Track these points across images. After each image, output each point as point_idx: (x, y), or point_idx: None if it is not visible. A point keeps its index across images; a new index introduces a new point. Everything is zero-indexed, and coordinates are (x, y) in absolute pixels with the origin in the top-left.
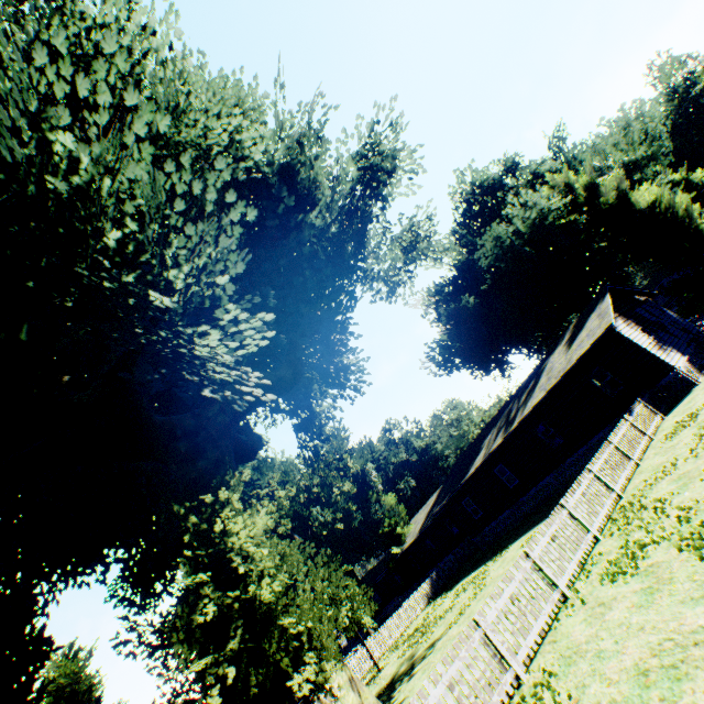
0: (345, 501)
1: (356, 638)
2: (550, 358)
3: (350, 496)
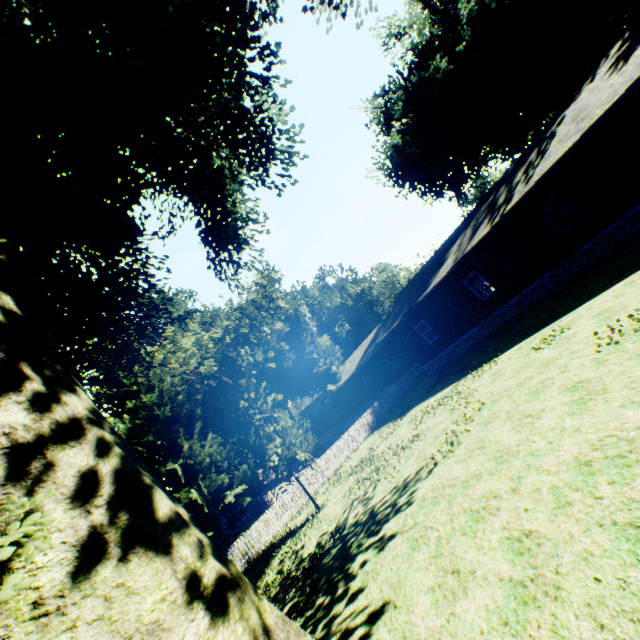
0: (278, 342)
1: (290, 476)
2: (570, 108)
3: (282, 338)
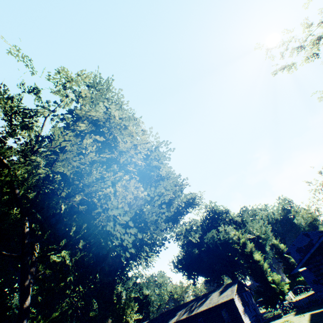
0: None
1: None
2: (213, 293)
3: None
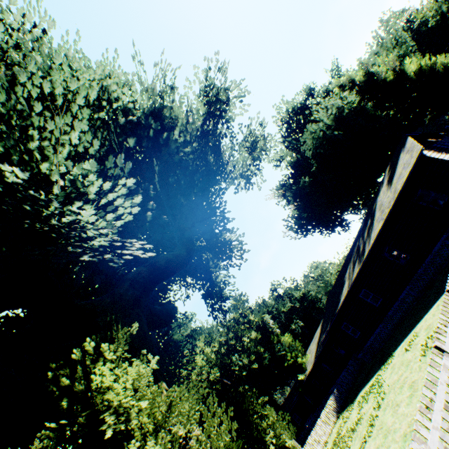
0: (255, 346)
1: None
2: (377, 198)
3: (257, 342)
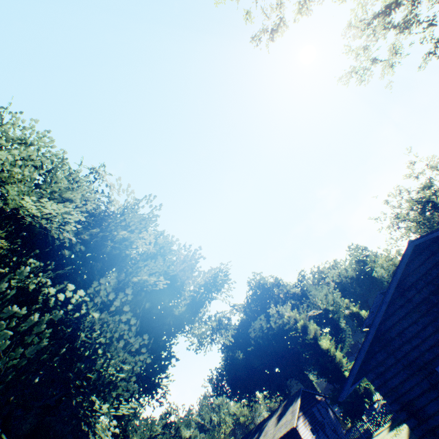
0: None
1: None
2: (269, 421)
3: None
